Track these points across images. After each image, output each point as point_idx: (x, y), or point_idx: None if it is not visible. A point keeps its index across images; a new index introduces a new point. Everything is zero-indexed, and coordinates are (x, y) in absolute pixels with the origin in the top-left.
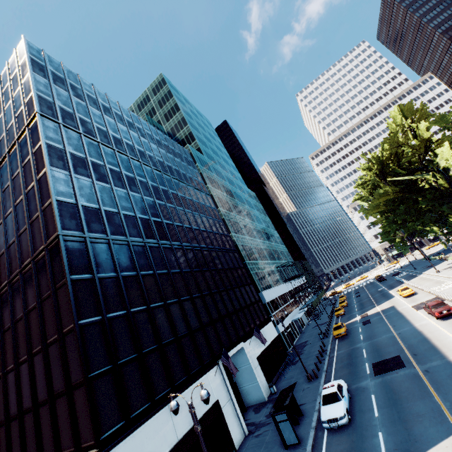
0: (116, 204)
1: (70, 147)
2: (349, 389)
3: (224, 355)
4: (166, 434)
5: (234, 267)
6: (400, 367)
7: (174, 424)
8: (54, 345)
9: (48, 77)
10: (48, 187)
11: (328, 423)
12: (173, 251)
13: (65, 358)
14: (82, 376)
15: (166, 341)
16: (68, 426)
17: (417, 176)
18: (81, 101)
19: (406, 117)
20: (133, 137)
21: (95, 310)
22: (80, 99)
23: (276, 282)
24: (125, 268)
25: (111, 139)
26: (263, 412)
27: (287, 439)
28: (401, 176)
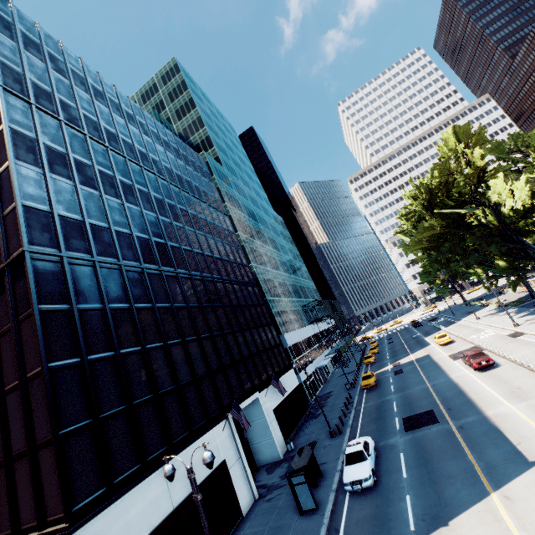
0: (106, 217)
1: (45, 136)
2: (376, 447)
3: (235, 407)
4: (158, 502)
5: (252, 304)
6: (433, 423)
7: (170, 490)
8: (14, 393)
9: (16, 39)
10: (11, 187)
11: (351, 485)
12: (178, 280)
13: (28, 410)
14: (50, 433)
15: (164, 390)
16: (30, 496)
17: (467, 210)
18: (63, 78)
19: (461, 140)
20: (133, 133)
21: (72, 350)
22: (62, 76)
23: (301, 324)
24: (115, 299)
25: (103, 133)
26: (277, 472)
27: (303, 504)
28: (449, 209)
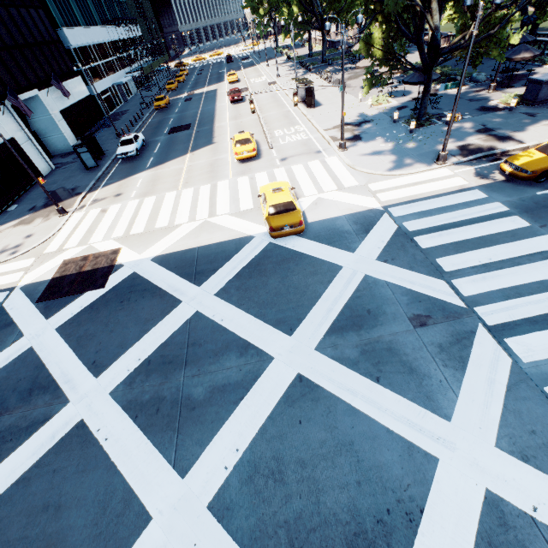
0: None
1: None
2: (147, 142)
3: (11, 95)
4: None
5: None
6: (186, 130)
7: None
8: None
9: None
10: None
11: (121, 155)
12: None
13: None
14: None
15: None
16: None
17: None
18: None
19: None
20: None
21: None
22: None
23: (90, 20)
24: None
25: None
26: (70, 157)
27: (88, 164)
28: None
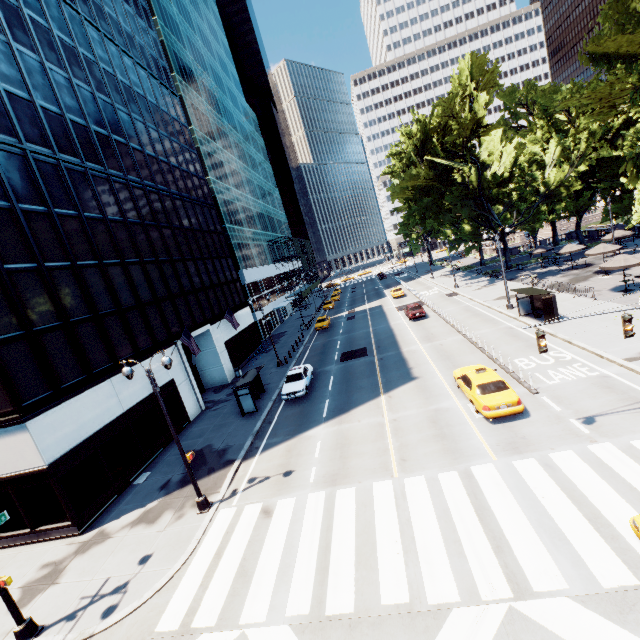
0: None
1: None
2: (314, 372)
3: (185, 335)
4: (109, 405)
5: (208, 230)
6: (363, 356)
7: (119, 397)
8: None
9: None
10: None
11: (287, 395)
12: (111, 185)
13: None
14: None
15: (104, 312)
16: None
17: (455, 164)
18: None
19: (474, 76)
20: None
21: None
22: None
23: (264, 261)
24: (25, 198)
25: None
26: (224, 392)
27: (245, 409)
28: (440, 159)
